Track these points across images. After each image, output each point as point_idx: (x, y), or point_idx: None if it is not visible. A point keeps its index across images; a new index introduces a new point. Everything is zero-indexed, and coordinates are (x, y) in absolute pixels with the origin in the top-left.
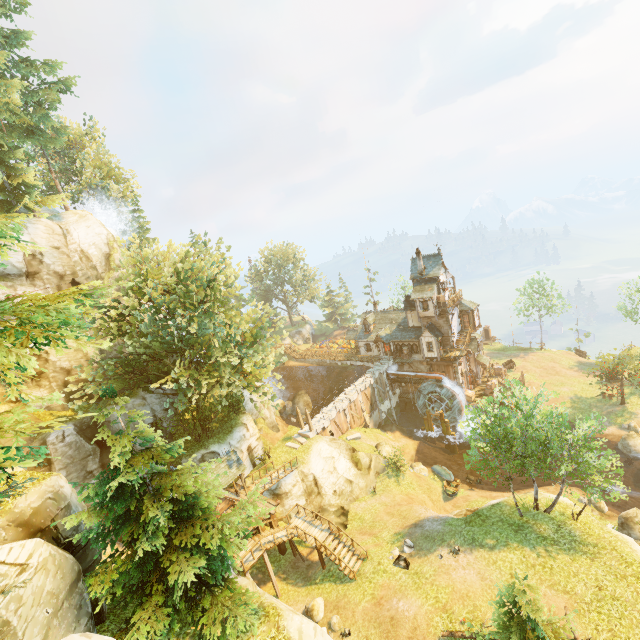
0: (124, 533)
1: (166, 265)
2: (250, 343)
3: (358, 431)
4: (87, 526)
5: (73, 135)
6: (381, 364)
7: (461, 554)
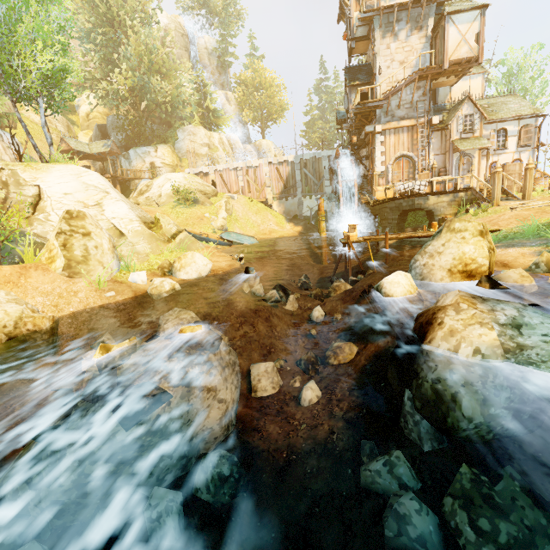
0: None
1: None
2: (149, 71)
3: (244, 197)
4: None
5: None
6: (322, 147)
7: None
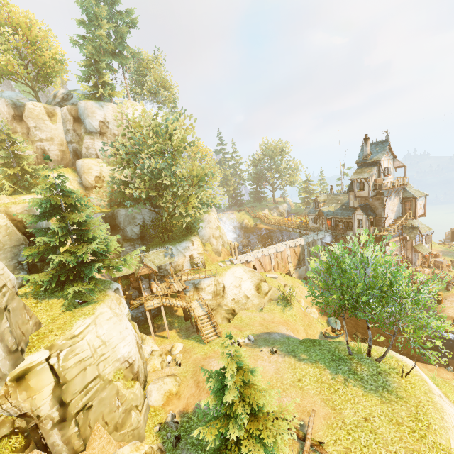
0: (48, 235)
1: (142, 121)
2: (199, 186)
3: (278, 274)
4: (27, 220)
5: (147, 60)
6: (317, 233)
7: (276, 355)
